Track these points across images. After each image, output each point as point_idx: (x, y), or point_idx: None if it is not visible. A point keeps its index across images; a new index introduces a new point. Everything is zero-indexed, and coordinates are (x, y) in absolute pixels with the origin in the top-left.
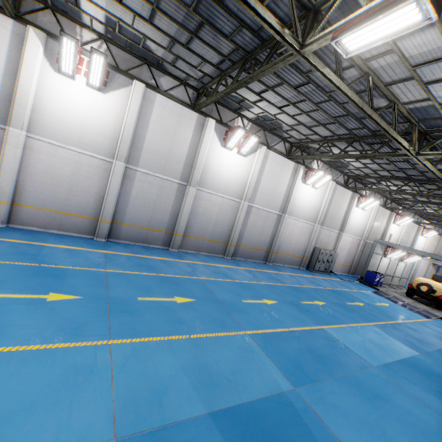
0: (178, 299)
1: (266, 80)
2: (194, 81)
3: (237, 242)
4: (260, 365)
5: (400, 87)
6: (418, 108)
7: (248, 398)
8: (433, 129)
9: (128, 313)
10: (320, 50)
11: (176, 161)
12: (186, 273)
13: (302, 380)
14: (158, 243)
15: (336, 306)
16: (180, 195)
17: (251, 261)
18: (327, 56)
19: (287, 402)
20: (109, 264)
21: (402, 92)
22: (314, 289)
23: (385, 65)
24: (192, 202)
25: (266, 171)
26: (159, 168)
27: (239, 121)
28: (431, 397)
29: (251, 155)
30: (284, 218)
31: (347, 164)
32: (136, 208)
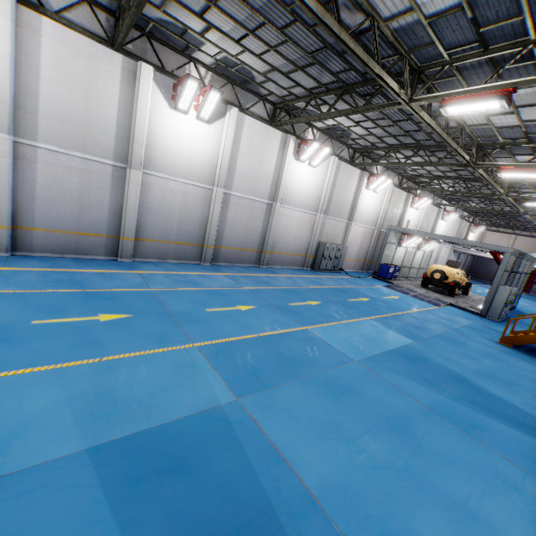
0: (104, 317)
1: None
2: None
3: (217, 242)
4: (197, 380)
5: None
6: (404, 29)
7: (161, 420)
8: (428, 64)
9: (5, 342)
10: None
11: (101, 131)
12: (133, 286)
13: (252, 389)
14: (99, 252)
15: (333, 305)
16: (119, 183)
17: (238, 266)
18: None
19: (220, 416)
20: (2, 283)
21: (379, 0)
22: (313, 289)
23: None
24: (139, 191)
25: (243, 145)
26: (75, 143)
27: (192, 70)
28: (411, 382)
29: (218, 121)
30: (276, 208)
31: (349, 132)
32: (51, 205)
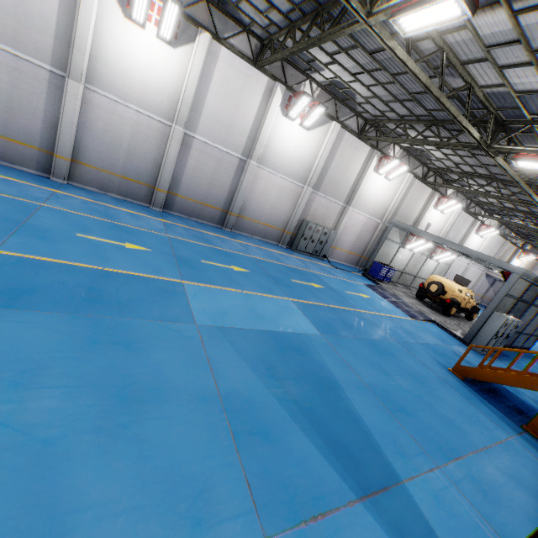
0: None
1: None
2: None
3: (172, 188)
4: None
5: None
6: None
7: None
8: None
9: None
10: None
11: (38, 28)
12: (24, 196)
13: None
14: (30, 165)
15: (263, 277)
16: (57, 93)
17: (197, 221)
18: None
19: None
20: None
21: None
22: (260, 260)
23: None
24: (78, 107)
25: (215, 82)
26: (5, 35)
27: None
28: (243, 365)
29: (186, 46)
30: (250, 166)
31: (352, 91)
32: None
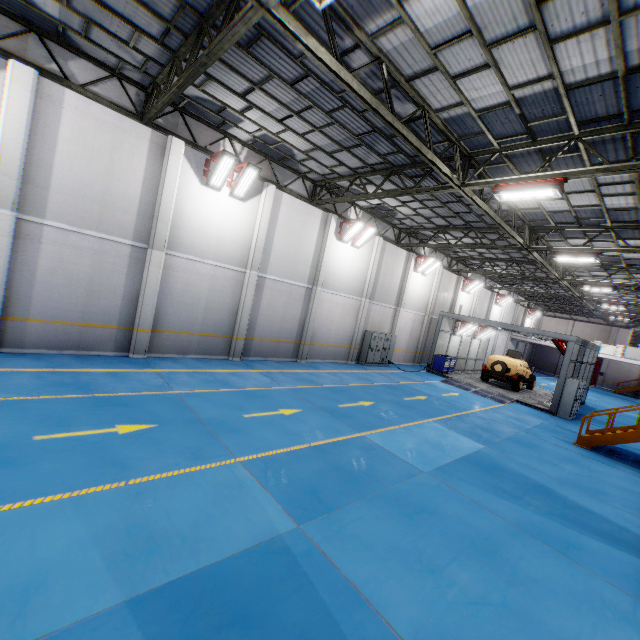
0: (122, 428)
1: (247, 70)
2: (134, 71)
3: (248, 333)
4: (248, 504)
5: (426, 84)
6: (454, 119)
7: (212, 558)
8: (478, 151)
9: (3, 466)
10: (308, 15)
11: (121, 208)
12: (152, 388)
13: (313, 512)
14: (107, 347)
15: (389, 405)
16: (138, 266)
17: (273, 360)
18: (319, 27)
19: (281, 549)
20: None
21: (430, 93)
22: (362, 386)
23: (399, 46)
24: (160, 275)
25: (280, 224)
26: (89, 221)
27: (227, 145)
28: (491, 496)
29: (254, 198)
30: (317, 293)
31: (394, 211)
32: (53, 292)
